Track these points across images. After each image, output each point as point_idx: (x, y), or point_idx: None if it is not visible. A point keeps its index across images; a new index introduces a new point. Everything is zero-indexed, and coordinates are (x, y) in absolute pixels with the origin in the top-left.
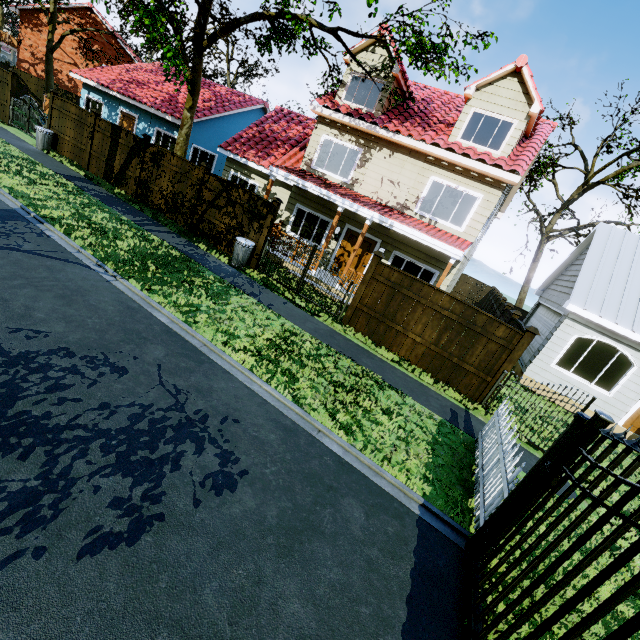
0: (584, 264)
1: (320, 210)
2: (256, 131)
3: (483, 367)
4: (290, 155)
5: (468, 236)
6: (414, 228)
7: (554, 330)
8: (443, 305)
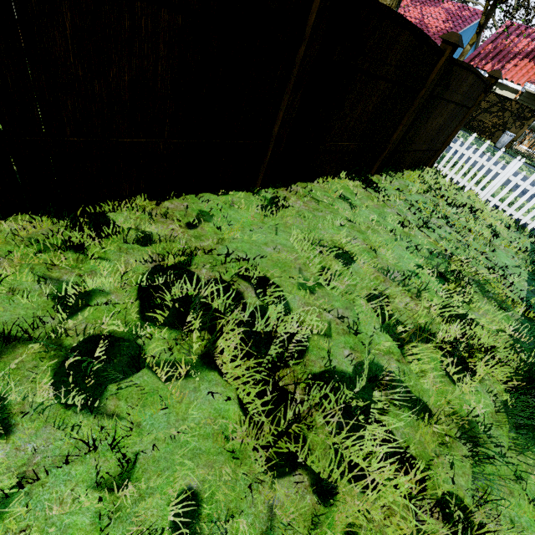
0: None
1: None
2: (491, 47)
3: None
4: (521, 66)
5: None
6: None
7: None
8: None
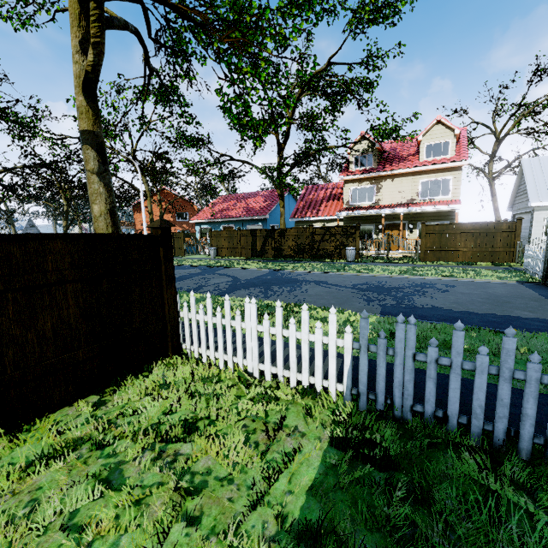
0: (526, 182)
1: (364, 222)
2: (303, 203)
3: (506, 246)
4: (330, 205)
5: (455, 197)
6: (429, 205)
7: (531, 220)
8: (469, 229)
